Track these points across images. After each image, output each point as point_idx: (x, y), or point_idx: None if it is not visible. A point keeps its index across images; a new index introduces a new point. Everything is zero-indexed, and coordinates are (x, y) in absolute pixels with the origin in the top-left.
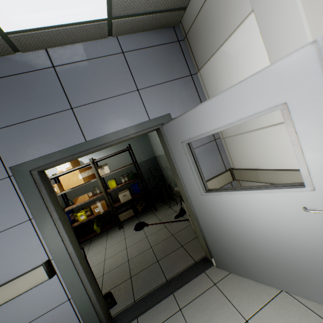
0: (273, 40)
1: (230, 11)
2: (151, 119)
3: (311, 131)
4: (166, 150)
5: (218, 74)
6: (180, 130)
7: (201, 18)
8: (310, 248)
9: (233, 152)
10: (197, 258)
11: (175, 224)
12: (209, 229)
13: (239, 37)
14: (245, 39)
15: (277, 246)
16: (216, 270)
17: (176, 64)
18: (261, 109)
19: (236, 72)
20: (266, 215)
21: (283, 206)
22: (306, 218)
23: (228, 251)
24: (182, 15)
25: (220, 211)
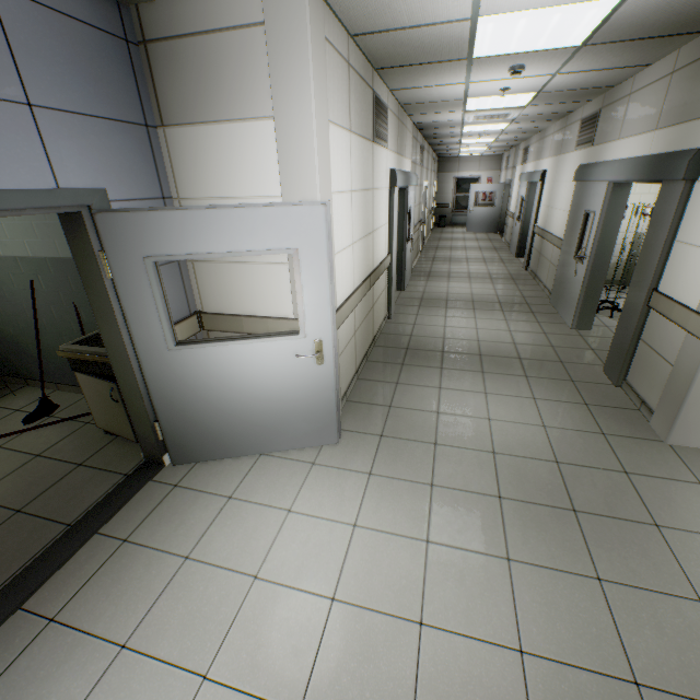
0: (289, 170)
1: (244, 90)
2: (66, 190)
3: (312, 283)
4: (90, 262)
5: (206, 159)
6: (145, 236)
7: (190, 48)
8: (294, 396)
9: (207, 287)
10: (129, 469)
11: (35, 435)
12: (172, 405)
13: (251, 133)
14: (258, 142)
15: (266, 402)
16: (173, 470)
17: (122, 89)
18: (275, 247)
19: (237, 175)
20: (260, 369)
21: (279, 355)
22: (296, 366)
23: (200, 431)
24: (148, 2)
25: (199, 372)
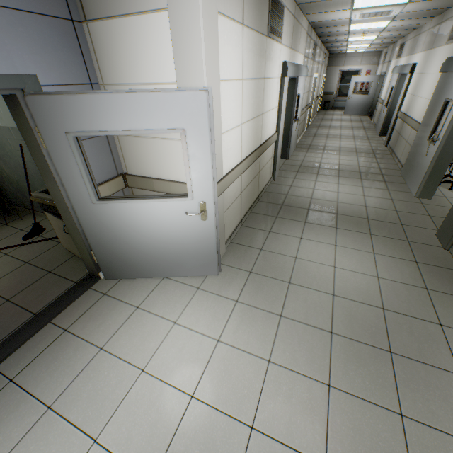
0: (181, 59)
1: None
2: None
3: (197, 157)
4: (30, 135)
5: (119, 49)
6: (64, 115)
7: None
8: (186, 241)
9: (128, 155)
10: (78, 278)
11: (28, 248)
12: (100, 241)
13: (151, 25)
14: (157, 34)
15: (165, 244)
16: (105, 282)
17: None
18: (166, 127)
19: (143, 64)
20: (160, 221)
21: (173, 212)
22: (186, 220)
23: (121, 260)
24: None
25: (116, 220)
